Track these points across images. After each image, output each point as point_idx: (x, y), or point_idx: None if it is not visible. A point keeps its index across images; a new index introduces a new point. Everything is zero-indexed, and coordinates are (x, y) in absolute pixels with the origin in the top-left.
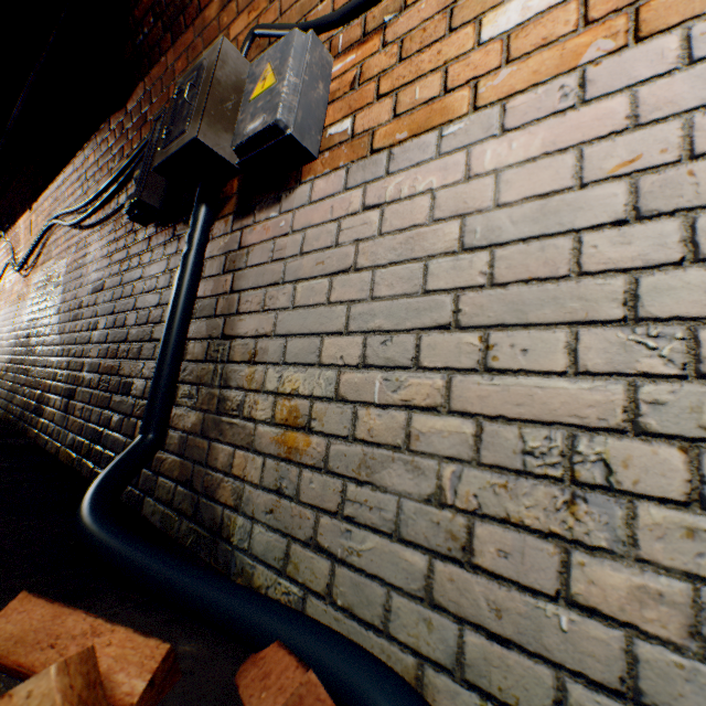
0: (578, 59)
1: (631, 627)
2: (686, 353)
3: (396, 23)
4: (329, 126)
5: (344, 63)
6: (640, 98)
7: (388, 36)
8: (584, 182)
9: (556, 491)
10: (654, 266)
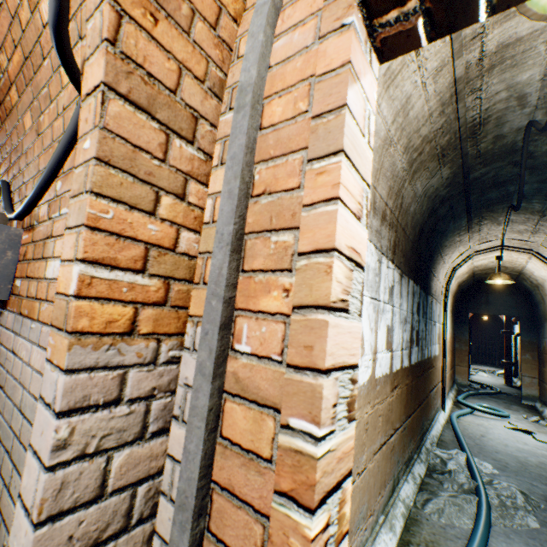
0: None
1: None
2: None
3: (37, 229)
4: (17, 277)
5: (25, 237)
6: None
7: (34, 236)
8: None
9: None
10: None
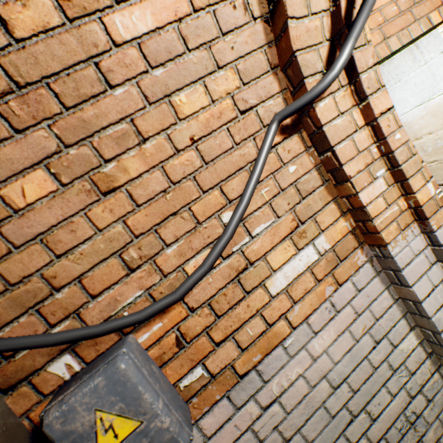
0: (324, 295)
1: (438, 439)
2: (407, 371)
3: (192, 293)
4: (177, 381)
5: (151, 331)
6: (353, 305)
7: (191, 303)
8: (357, 339)
9: (411, 430)
10: (388, 354)
